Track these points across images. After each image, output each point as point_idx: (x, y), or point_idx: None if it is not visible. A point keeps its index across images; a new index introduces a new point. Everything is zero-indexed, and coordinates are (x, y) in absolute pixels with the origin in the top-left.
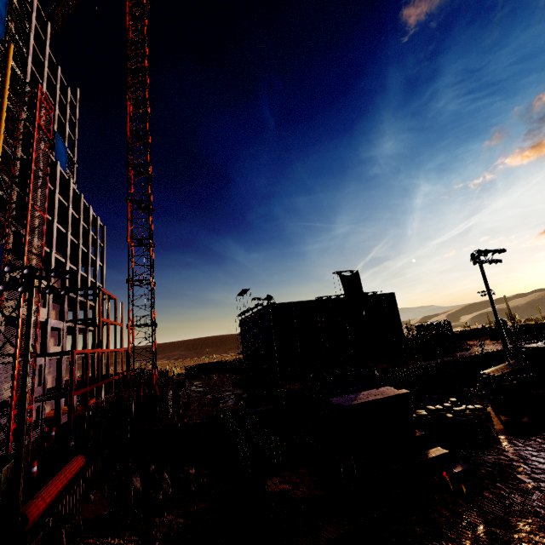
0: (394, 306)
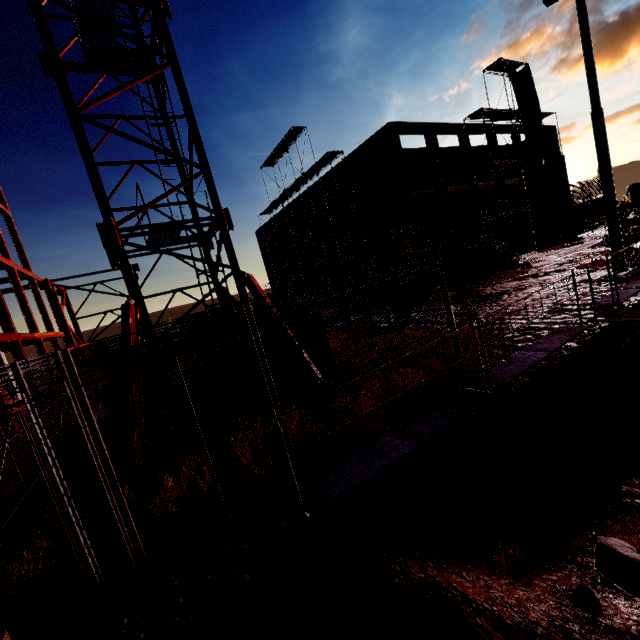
0: (556, 150)
